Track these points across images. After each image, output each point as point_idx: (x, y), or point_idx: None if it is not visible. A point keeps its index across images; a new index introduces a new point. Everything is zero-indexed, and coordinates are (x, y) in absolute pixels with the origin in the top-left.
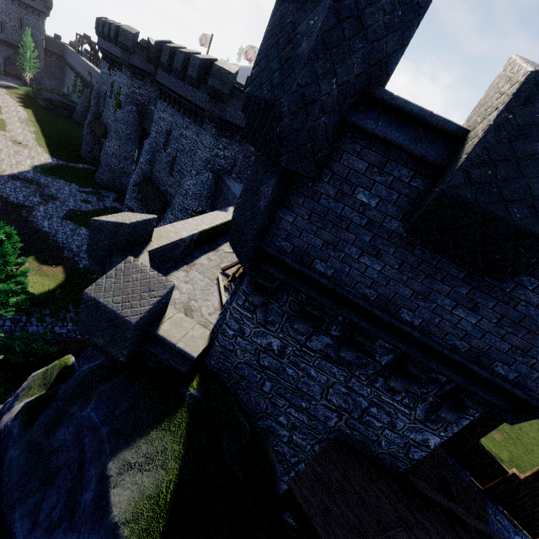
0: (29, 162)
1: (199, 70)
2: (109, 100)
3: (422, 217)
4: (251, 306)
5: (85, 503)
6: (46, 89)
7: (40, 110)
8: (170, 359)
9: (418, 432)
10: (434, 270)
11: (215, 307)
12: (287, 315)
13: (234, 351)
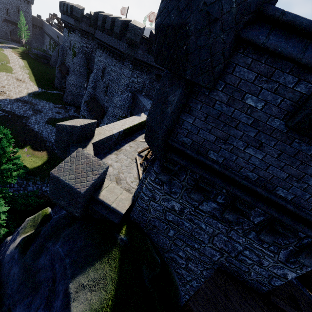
0: (26, 91)
1: (120, 28)
2: (69, 52)
3: (308, 116)
4: (160, 181)
5: (56, 308)
6: (34, 48)
7: (31, 60)
8: (107, 214)
9: (280, 269)
10: (308, 159)
11: (134, 177)
12: (185, 188)
13: (149, 210)
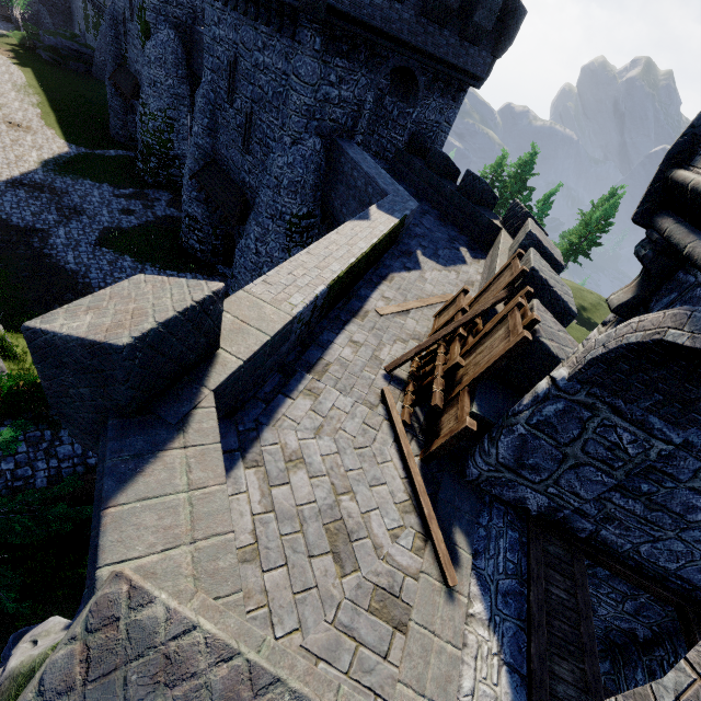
0: (36, 155)
1: None
2: (130, 27)
3: None
4: None
5: None
6: (46, 31)
7: (43, 68)
8: None
9: None
10: None
11: (398, 501)
12: None
13: None
